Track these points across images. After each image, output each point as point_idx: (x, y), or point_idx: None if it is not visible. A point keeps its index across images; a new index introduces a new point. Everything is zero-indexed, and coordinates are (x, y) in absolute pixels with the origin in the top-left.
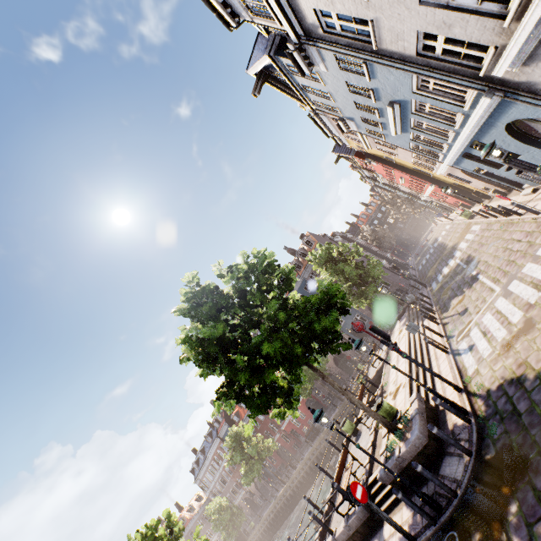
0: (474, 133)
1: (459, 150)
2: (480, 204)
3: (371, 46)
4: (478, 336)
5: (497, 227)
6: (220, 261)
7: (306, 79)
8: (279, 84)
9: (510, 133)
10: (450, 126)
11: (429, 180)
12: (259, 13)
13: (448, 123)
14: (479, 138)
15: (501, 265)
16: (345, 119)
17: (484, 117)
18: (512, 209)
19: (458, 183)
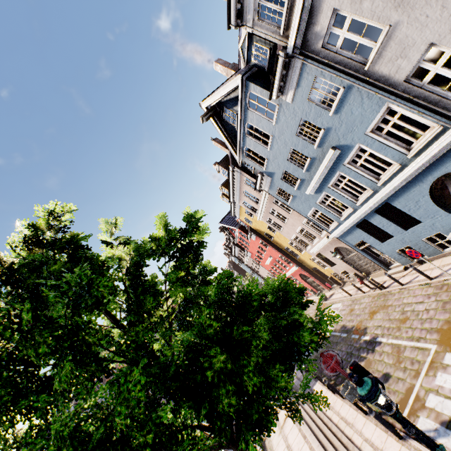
0: (396, 189)
1: (362, 214)
2: (330, 291)
3: (362, 68)
4: (449, 405)
5: (370, 300)
6: (117, 220)
7: (259, 115)
8: (222, 126)
9: (429, 192)
10: (374, 182)
11: (295, 261)
12: (264, 20)
13: (372, 180)
14: (394, 198)
15: (412, 324)
16: (264, 175)
17: (424, 166)
18: (382, 284)
19: (318, 268)
